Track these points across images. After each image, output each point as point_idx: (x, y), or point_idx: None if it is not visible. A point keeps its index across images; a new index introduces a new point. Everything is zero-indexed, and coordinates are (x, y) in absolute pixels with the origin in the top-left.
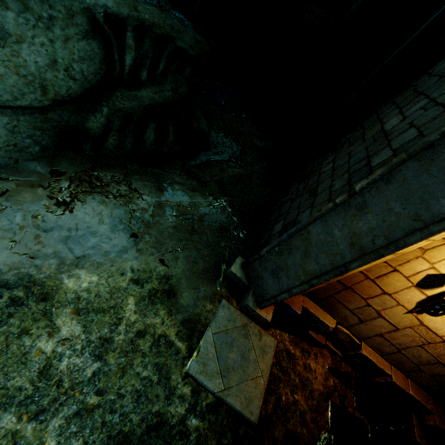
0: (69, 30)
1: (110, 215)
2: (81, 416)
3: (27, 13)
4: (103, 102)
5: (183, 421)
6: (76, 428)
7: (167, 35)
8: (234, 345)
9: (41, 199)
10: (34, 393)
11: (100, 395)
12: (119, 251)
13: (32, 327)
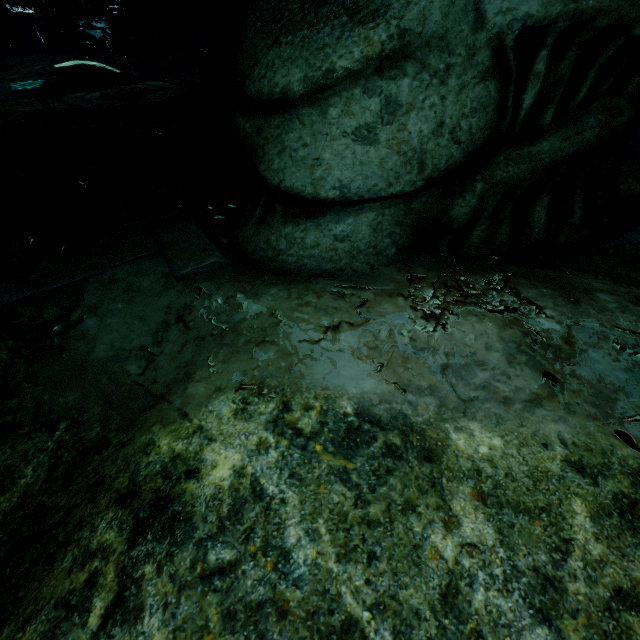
0: (466, 75)
1: (500, 338)
2: None
3: (423, 73)
4: (476, 176)
5: None
6: None
7: (616, 24)
8: None
9: (404, 311)
10: (439, 637)
11: None
12: (528, 400)
13: (418, 502)
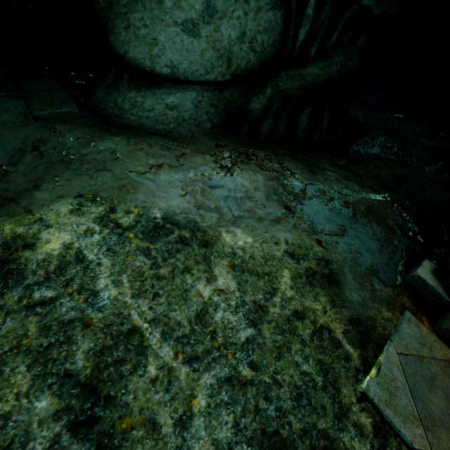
0: (262, 1)
1: (265, 185)
2: (232, 384)
3: None
4: (267, 84)
5: None
6: (226, 397)
7: None
8: (437, 384)
9: (208, 163)
10: (190, 335)
11: (253, 369)
12: (273, 220)
13: (193, 268)
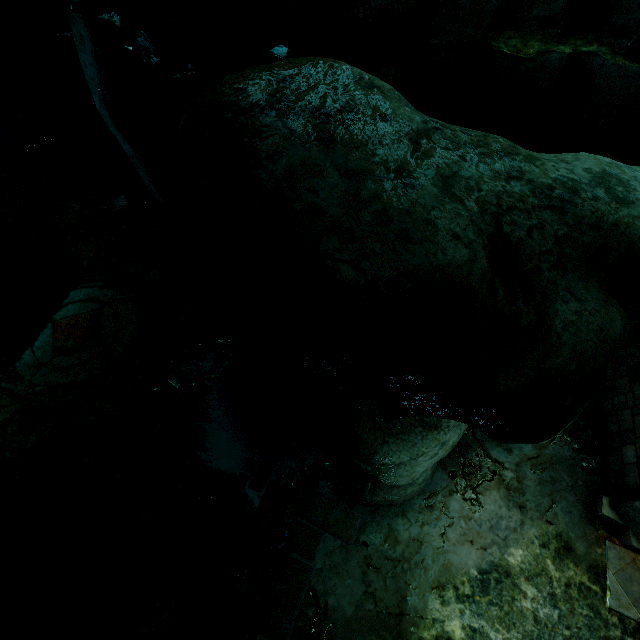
0: None
1: (501, 498)
2: None
3: (454, 428)
4: None
5: (622, 639)
6: None
7: None
8: (632, 579)
9: (462, 504)
10: (539, 632)
11: (568, 629)
12: (520, 524)
13: (514, 595)
